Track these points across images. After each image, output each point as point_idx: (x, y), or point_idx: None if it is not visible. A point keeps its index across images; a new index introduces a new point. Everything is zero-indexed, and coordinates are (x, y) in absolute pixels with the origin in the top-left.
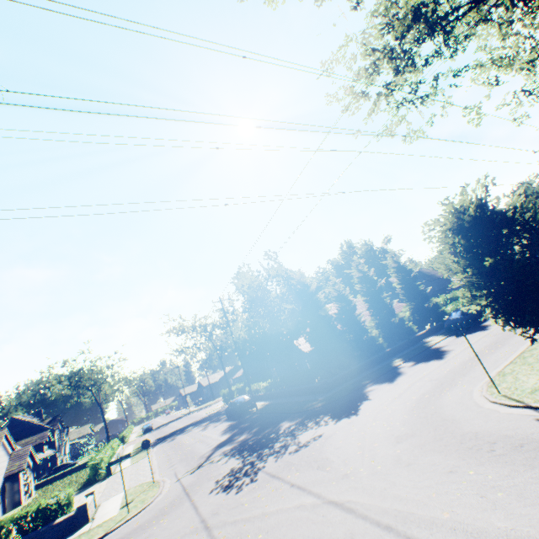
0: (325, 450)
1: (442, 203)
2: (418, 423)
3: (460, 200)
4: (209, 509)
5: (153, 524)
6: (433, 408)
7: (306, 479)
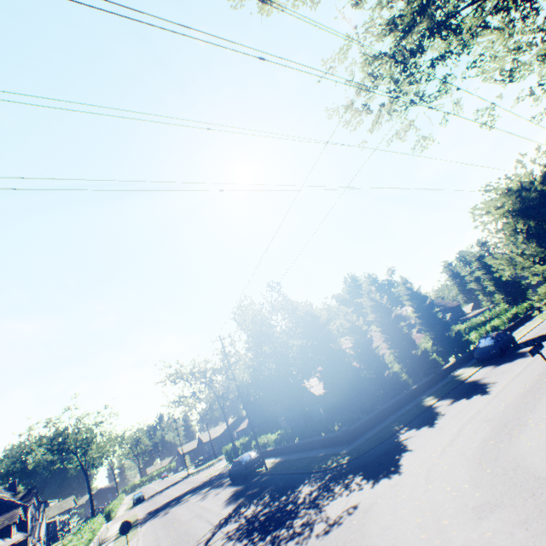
0: (369, 531)
1: (485, 189)
2: (500, 484)
3: (515, 176)
4: None
5: None
6: (510, 459)
7: None
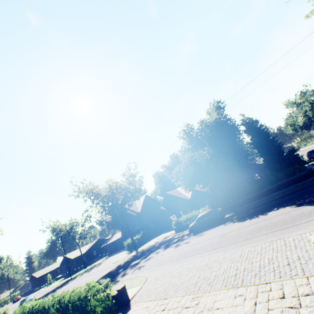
0: None
1: None
2: None
3: None
4: None
5: None
6: None
7: None
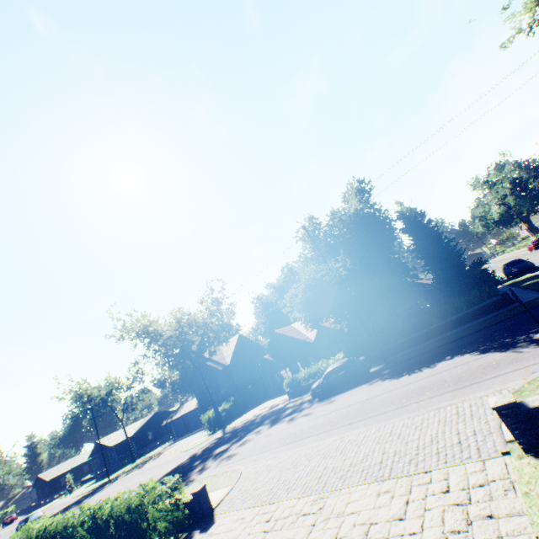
0: None
1: None
2: None
3: None
4: None
5: None
6: None
7: None
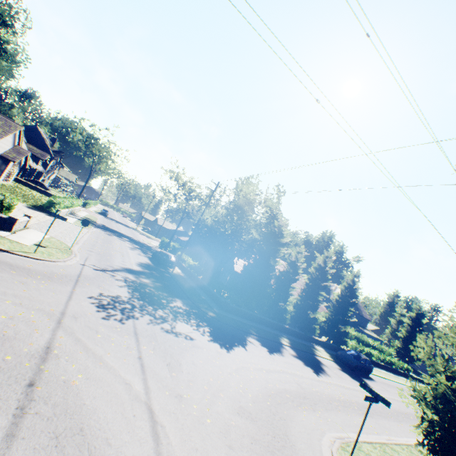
0: (185, 355)
1: None
2: (266, 414)
3: None
4: (75, 309)
5: (37, 278)
6: (285, 413)
7: (152, 364)
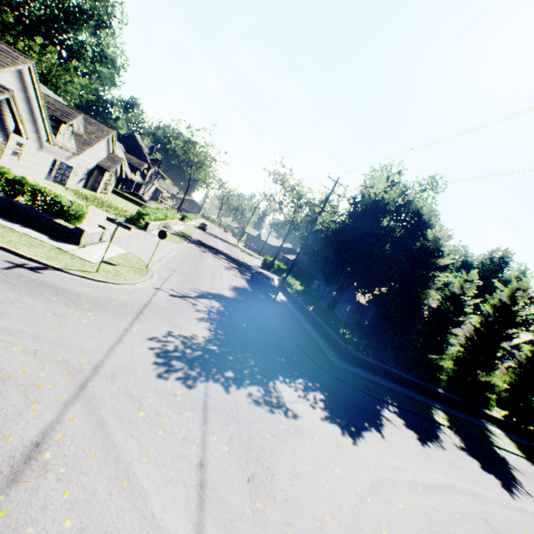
0: (282, 454)
1: None
2: None
3: None
4: (119, 361)
5: (83, 308)
6: None
7: (221, 481)
